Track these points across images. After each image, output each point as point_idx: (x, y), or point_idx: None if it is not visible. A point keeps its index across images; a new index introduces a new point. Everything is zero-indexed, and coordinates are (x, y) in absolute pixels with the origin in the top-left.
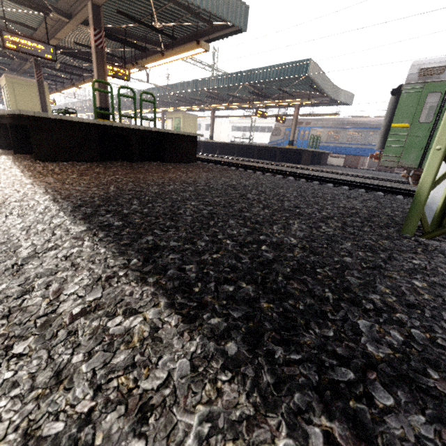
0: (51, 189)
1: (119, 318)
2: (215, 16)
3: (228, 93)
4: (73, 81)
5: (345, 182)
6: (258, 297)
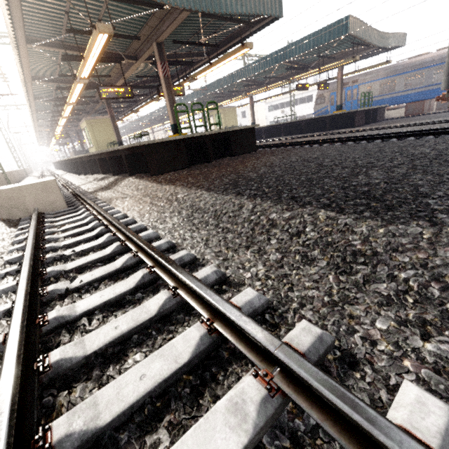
0: (192, 187)
1: (307, 217)
2: (253, 15)
3: (264, 75)
4: (128, 107)
5: (410, 134)
6: (369, 203)
